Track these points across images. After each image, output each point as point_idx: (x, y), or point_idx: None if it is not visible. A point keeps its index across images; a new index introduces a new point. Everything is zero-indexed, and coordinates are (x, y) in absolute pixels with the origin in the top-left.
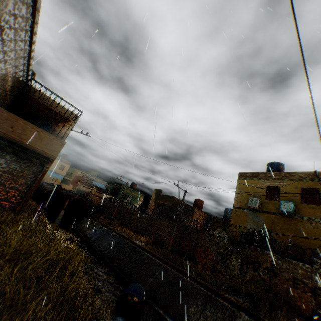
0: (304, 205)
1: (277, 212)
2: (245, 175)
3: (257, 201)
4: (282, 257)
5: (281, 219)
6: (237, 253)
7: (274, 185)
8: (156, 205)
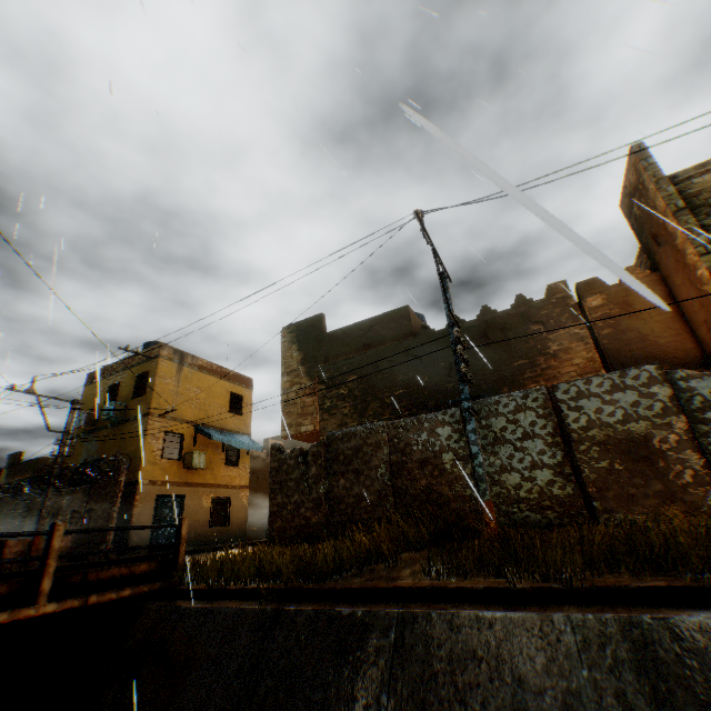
0: (136, 400)
1: (112, 424)
2: (94, 376)
3: (84, 416)
4: (72, 489)
5: (114, 433)
6: (34, 512)
7: (117, 381)
8: (8, 491)
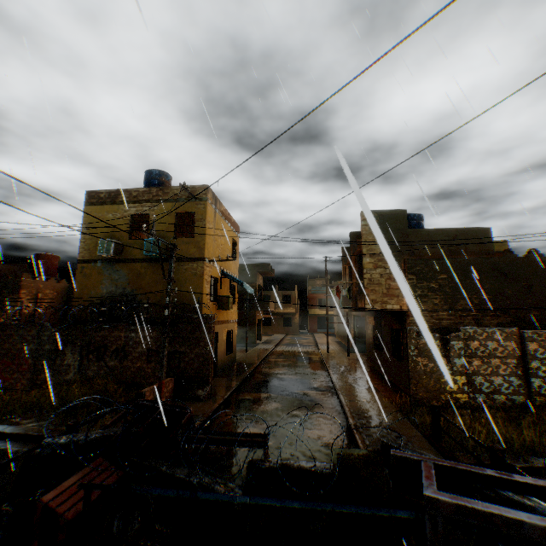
0: (178, 240)
1: (145, 258)
2: (98, 196)
3: (111, 245)
4: (137, 327)
5: (150, 268)
6: (75, 342)
7: (142, 212)
8: None
